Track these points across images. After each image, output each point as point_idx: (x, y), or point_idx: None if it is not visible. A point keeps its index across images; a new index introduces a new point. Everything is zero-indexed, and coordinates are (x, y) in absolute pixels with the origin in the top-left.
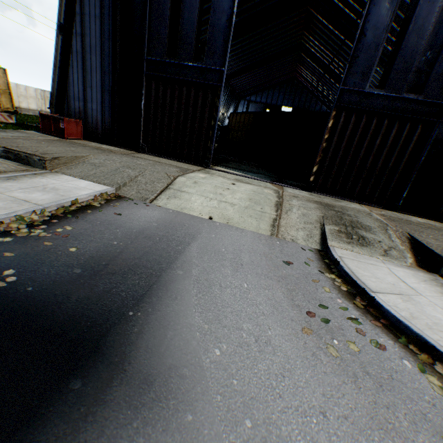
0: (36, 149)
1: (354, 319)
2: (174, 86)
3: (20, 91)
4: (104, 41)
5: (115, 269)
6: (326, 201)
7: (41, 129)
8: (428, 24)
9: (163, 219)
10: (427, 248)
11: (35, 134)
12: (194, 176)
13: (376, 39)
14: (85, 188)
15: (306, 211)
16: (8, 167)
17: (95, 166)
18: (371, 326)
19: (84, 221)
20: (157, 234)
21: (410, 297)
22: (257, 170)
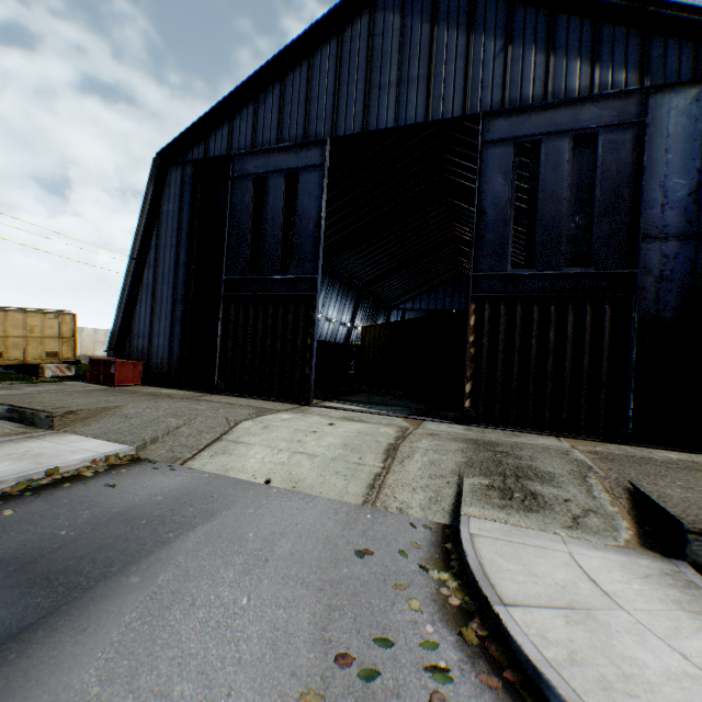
0: (54, 403)
1: (441, 669)
2: (257, 304)
3: (98, 336)
4: (179, 268)
5: (22, 578)
6: (490, 437)
7: (89, 377)
8: (561, 189)
9: (181, 488)
10: (657, 506)
11: (77, 385)
12: (271, 418)
13: (500, 215)
14: (87, 450)
15: (437, 456)
16: (0, 431)
17: (126, 418)
18: (475, 686)
19: (44, 501)
20: (149, 514)
21: (592, 612)
22: (397, 401)
